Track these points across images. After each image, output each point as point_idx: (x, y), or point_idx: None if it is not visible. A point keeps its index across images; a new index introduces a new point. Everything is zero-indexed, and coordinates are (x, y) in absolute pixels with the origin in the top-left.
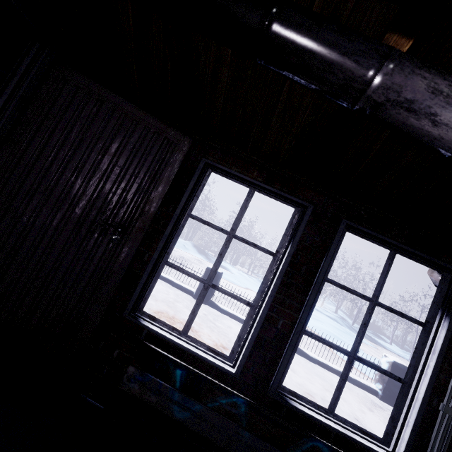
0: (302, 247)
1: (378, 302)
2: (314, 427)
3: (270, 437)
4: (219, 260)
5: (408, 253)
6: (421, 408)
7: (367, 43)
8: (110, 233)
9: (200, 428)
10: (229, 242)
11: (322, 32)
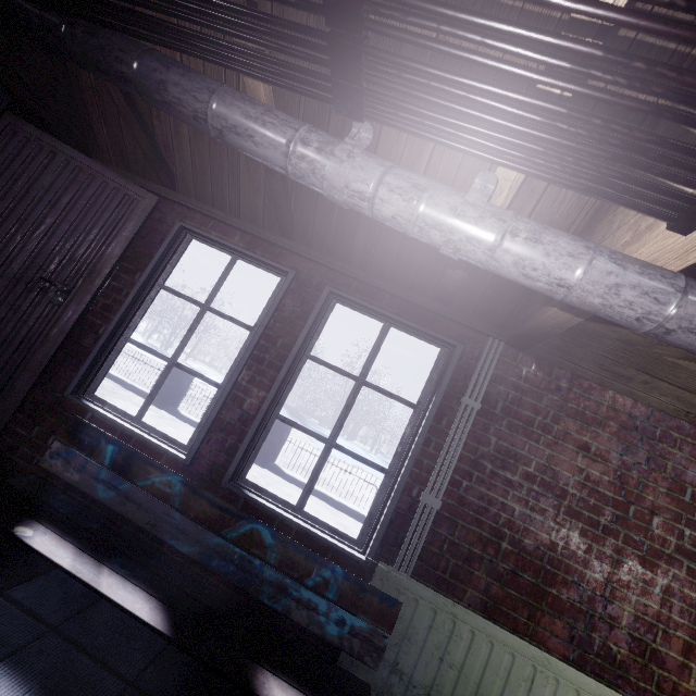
0: (281, 318)
1: (366, 381)
2: (273, 523)
3: (205, 519)
4: (189, 335)
5: (401, 325)
6: (396, 496)
7: (203, 83)
8: (51, 293)
9: (125, 509)
10: (202, 315)
11: (170, 75)
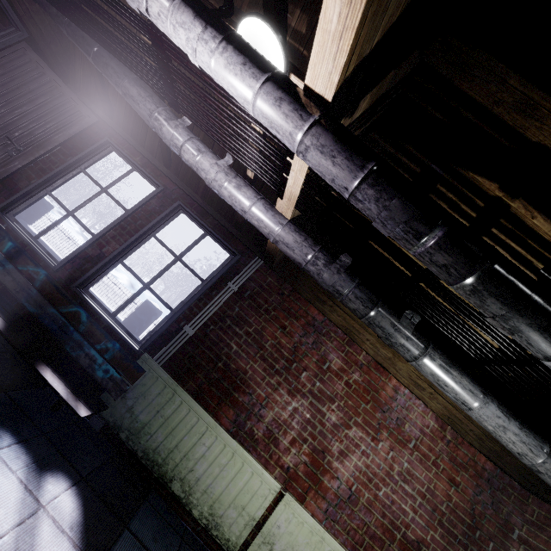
0: (145, 210)
1: (181, 259)
2: (93, 317)
3: (51, 298)
4: (87, 202)
5: (212, 235)
6: (170, 322)
7: (124, 71)
8: (10, 148)
9: (4, 278)
10: (100, 194)
11: (110, 61)
